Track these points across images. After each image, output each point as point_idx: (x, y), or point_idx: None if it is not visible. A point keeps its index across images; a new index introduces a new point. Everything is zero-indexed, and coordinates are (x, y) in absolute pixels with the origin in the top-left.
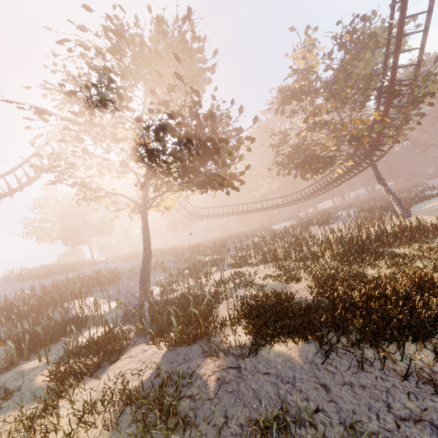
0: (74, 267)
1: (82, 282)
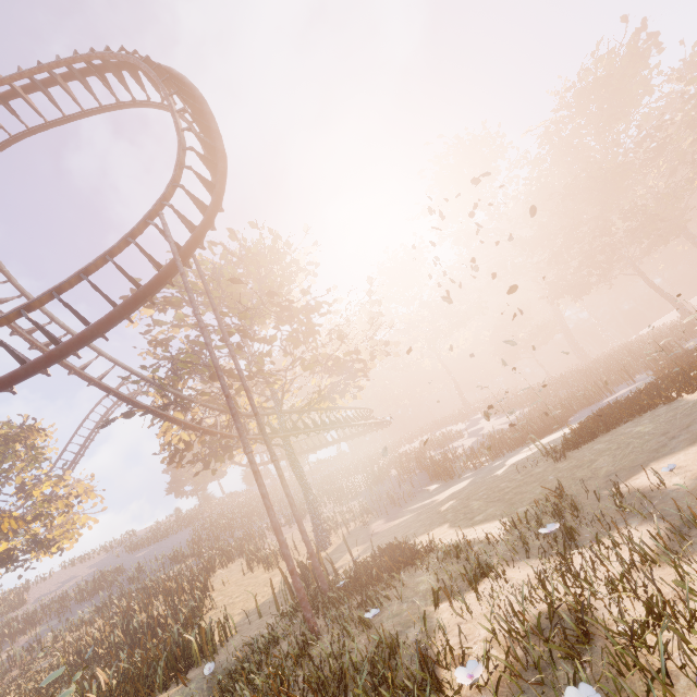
0: (168, 532)
1: (77, 595)
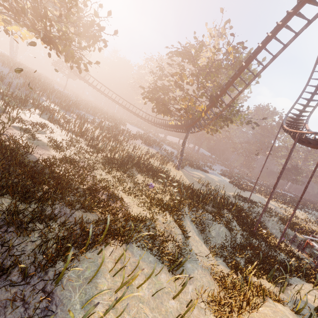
0: None
1: None
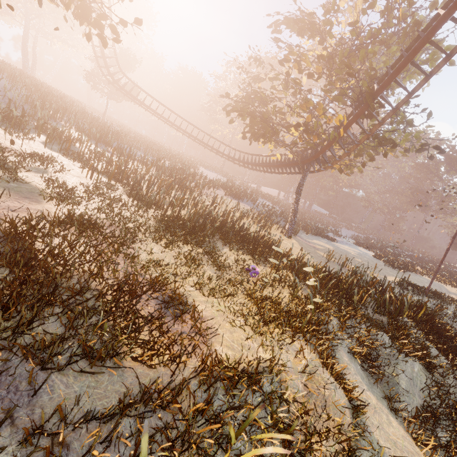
0: None
1: None
